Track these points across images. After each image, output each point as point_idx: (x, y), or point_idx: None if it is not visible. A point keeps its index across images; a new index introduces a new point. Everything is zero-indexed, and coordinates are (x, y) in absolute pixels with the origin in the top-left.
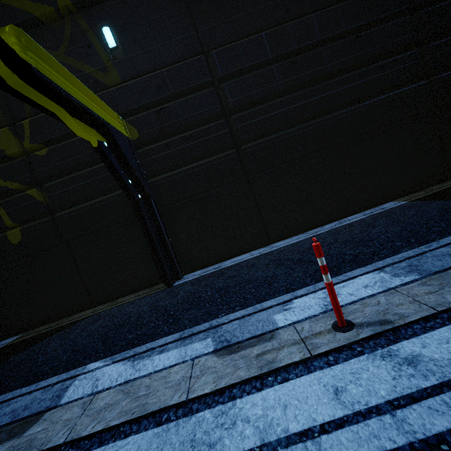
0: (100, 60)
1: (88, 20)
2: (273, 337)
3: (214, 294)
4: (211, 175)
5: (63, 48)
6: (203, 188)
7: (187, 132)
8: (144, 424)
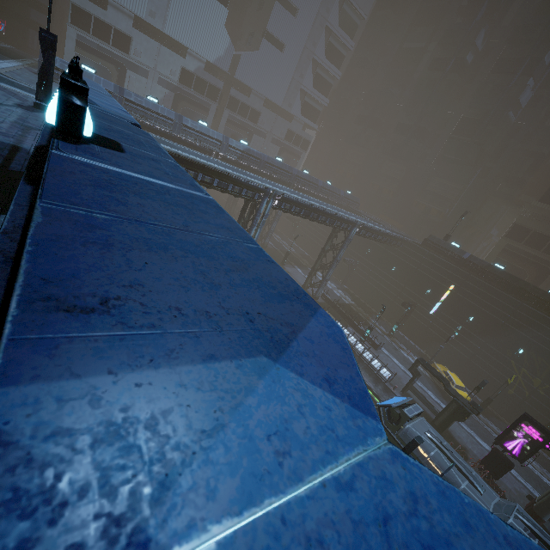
0: None
1: None
2: (549, 478)
3: (543, 462)
4: None
5: None
6: None
7: None
8: (531, 465)
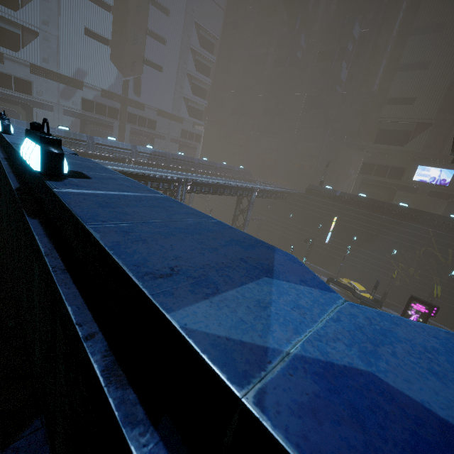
0: (446, 273)
1: (451, 266)
2: None
3: None
4: (450, 308)
5: (440, 266)
6: (445, 309)
7: (452, 298)
8: None
